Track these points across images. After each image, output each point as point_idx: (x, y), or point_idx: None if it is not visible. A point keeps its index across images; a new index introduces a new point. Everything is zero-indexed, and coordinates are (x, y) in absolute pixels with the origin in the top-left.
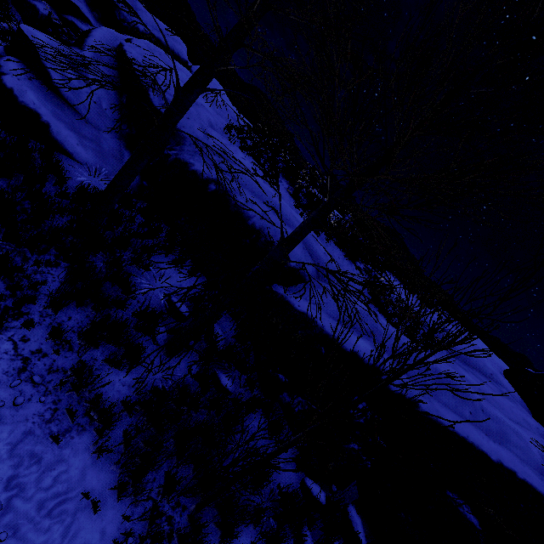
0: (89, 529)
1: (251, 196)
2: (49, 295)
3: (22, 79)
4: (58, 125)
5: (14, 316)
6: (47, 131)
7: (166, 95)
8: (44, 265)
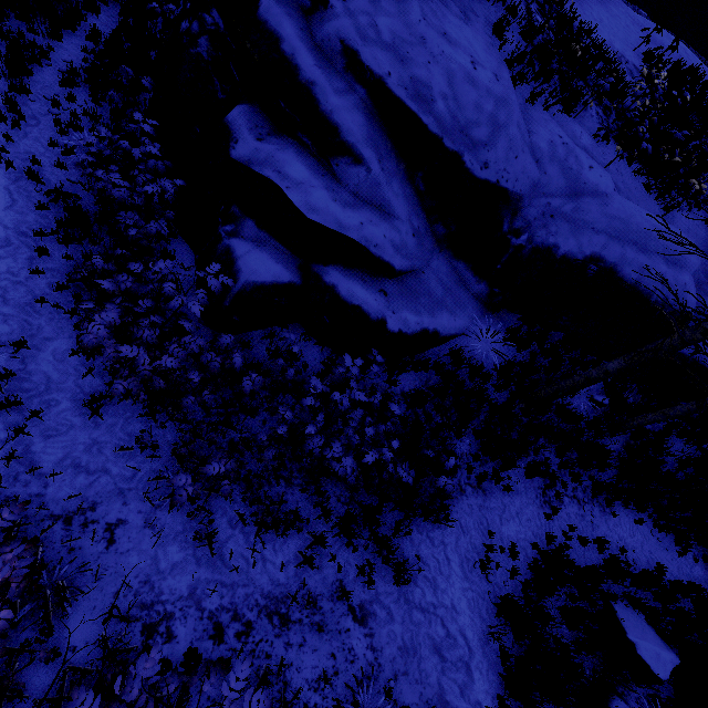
0: (643, 528)
1: (640, 259)
2: (571, 469)
3: (390, 307)
4: (440, 322)
5: (554, 485)
6: (437, 337)
7: (473, 134)
8: (538, 448)
